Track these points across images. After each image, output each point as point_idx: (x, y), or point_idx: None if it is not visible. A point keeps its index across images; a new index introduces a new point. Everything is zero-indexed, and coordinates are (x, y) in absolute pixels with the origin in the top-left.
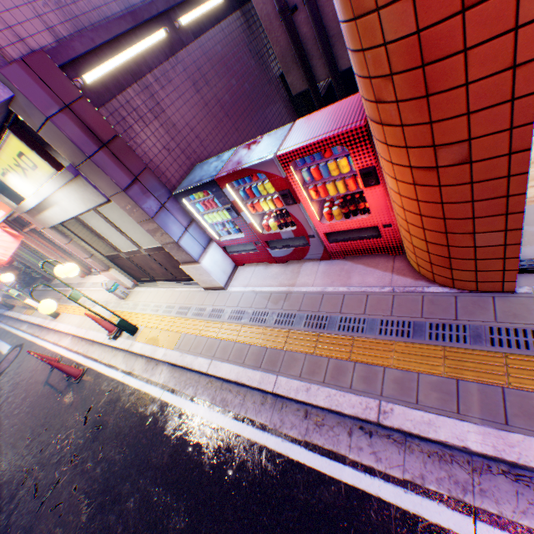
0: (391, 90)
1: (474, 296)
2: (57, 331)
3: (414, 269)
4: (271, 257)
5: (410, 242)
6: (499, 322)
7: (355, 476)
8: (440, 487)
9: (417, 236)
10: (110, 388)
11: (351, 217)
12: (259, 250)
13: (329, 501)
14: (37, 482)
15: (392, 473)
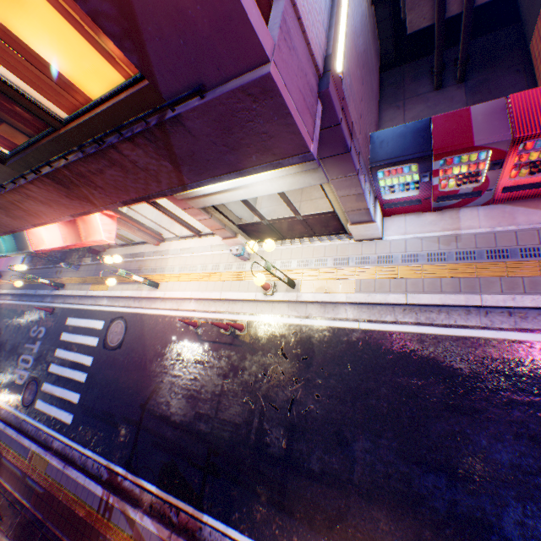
0: None
1: None
2: (166, 299)
3: None
4: (429, 208)
5: None
6: None
7: None
8: None
9: None
10: (292, 331)
11: (535, 174)
12: (422, 204)
13: None
14: (269, 402)
15: None
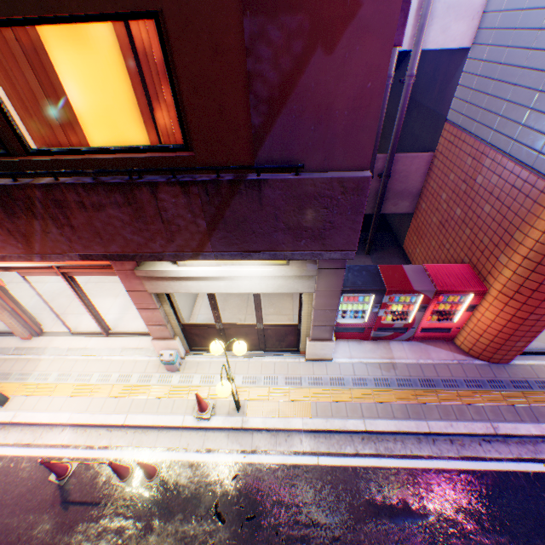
0: (529, 293)
1: (495, 365)
2: (12, 425)
3: (461, 350)
4: (369, 336)
5: (476, 339)
6: (511, 377)
7: (495, 464)
8: (527, 455)
9: (486, 338)
10: (233, 473)
11: (440, 320)
12: (365, 331)
13: (491, 482)
14: None
15: (508, 456)
